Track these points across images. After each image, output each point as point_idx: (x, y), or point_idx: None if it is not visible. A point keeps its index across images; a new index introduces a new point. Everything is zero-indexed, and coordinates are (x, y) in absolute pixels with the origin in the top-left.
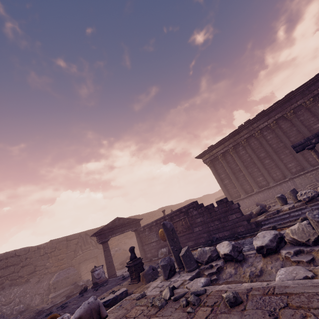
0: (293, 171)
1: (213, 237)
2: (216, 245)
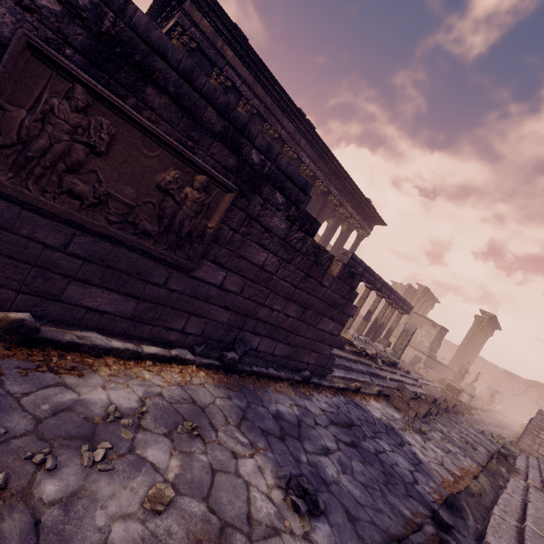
0: None
1: (241, 337)
2: (252, 380)
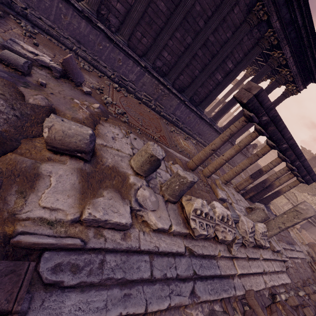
0: (158, 63)
1: None
2: None
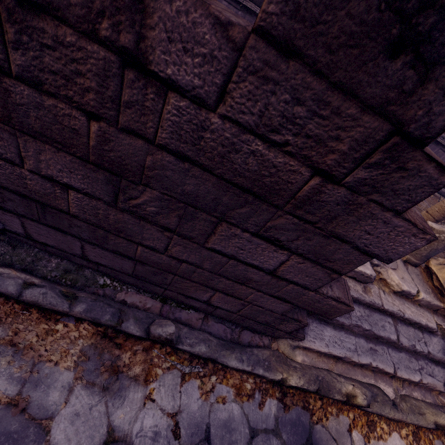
0: None
1: None
2: None
